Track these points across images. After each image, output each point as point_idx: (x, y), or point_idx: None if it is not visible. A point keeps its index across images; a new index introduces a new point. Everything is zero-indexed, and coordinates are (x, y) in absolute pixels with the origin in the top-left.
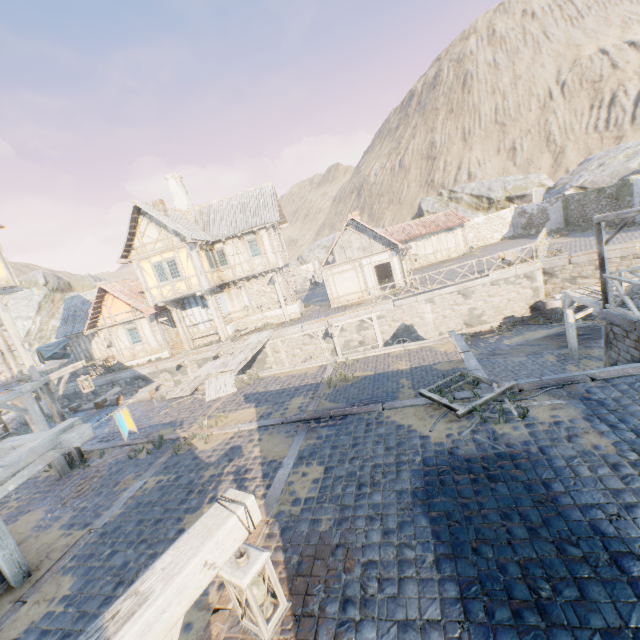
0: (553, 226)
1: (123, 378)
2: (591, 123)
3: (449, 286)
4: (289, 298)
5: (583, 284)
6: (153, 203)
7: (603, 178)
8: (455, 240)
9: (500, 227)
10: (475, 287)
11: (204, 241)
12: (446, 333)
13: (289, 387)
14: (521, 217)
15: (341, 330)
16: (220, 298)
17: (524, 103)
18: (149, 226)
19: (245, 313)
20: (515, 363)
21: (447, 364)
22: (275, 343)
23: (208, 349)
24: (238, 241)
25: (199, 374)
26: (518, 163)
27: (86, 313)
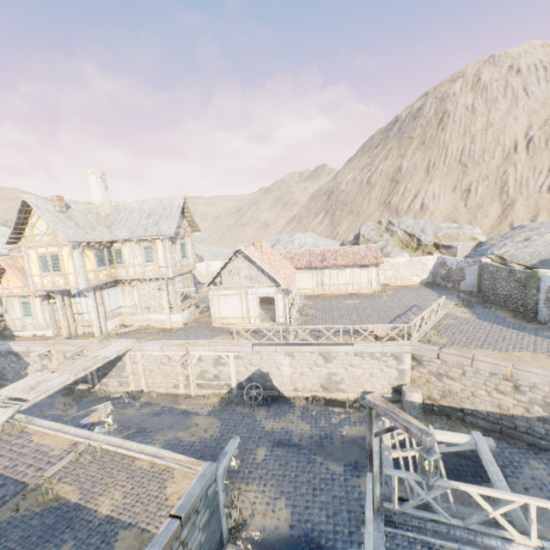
0: (467, 287)
1: None
2: (546, 183)
3: (312, 344)
4: (175, 307)
5: (449, 384)
6: (51, 198)
7: (523, 255)
8: (368, 277)
9: (420, 271)
10: (338, 353)
11: (92, 242)
12: (301, 390)
13: (5, 474)
14: (442, 267)
15: (199, 359)
16: (110, 293)
17: (489, 150)
18: (40, 219)
19: (134, 310)
20: (327, 474)
21: (133, 538)
22: (136, 355)
23: (75, 344)
24: (135, 245)
25: (2, 392)
26: (469, 205)
27: None
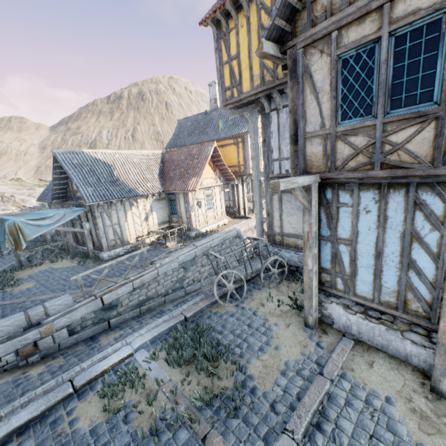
0: None
1: (231, 236)
2: None
3: None
4: None
5: None
6: None
7: None
8: None
9: None
10: None
11: None
12: None
13: None
14: None
15: None
16: None
17: None
18: None
19: None
20: None
21: None
22: None
23: None
24: None
25: None
26: None
27: (113, 176)
